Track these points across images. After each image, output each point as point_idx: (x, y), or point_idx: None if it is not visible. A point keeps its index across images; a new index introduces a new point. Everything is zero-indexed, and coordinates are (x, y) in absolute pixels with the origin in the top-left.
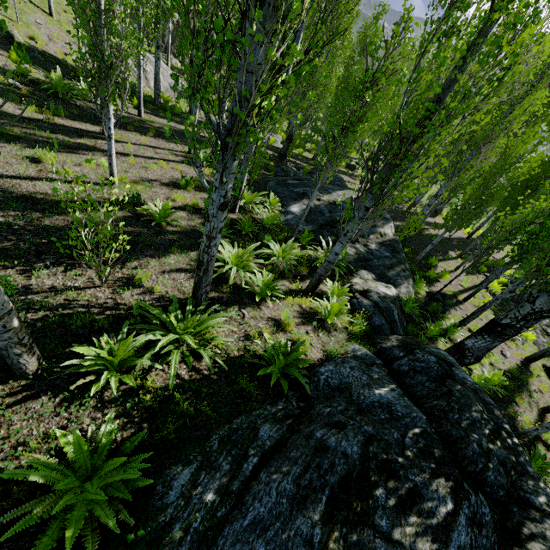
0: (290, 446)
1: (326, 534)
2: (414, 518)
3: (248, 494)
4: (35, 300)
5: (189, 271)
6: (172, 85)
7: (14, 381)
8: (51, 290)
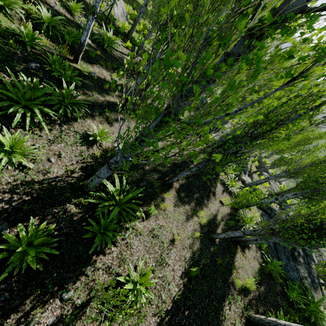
0: (277, 247)
1: (295, 264)
2: (300, 257)
3: (280, 260)
4: (217, 218)
5: (224, 191)
6: (123, 11)
7: (237, 247)
8: (216, 213)
